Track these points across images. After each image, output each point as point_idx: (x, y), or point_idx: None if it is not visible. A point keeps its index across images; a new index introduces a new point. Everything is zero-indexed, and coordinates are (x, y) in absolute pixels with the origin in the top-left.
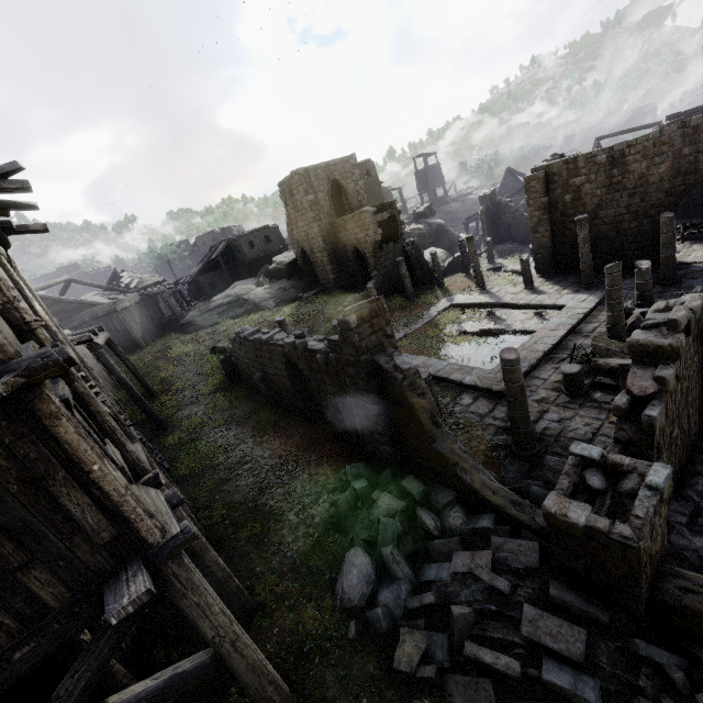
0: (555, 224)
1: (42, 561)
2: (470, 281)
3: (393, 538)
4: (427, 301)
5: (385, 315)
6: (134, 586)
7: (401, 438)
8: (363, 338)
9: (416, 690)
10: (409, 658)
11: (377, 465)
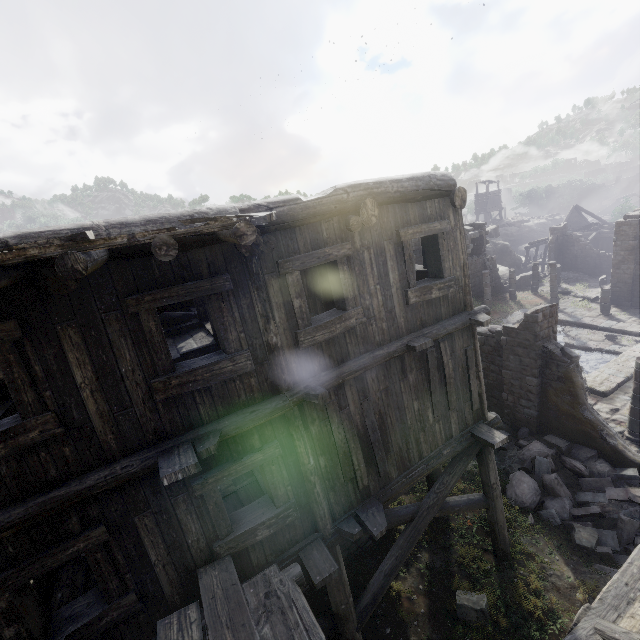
0: (638, 264)
1: (456, 410)
2: (541, 299)
3: (548, 471)
4: (504, 310)
5: (555, 317)
6: (496, 434)
7: (546, 406)
8: (541, 330)
9: (595, 560)
10: (587, 540)
11: (512, 424)
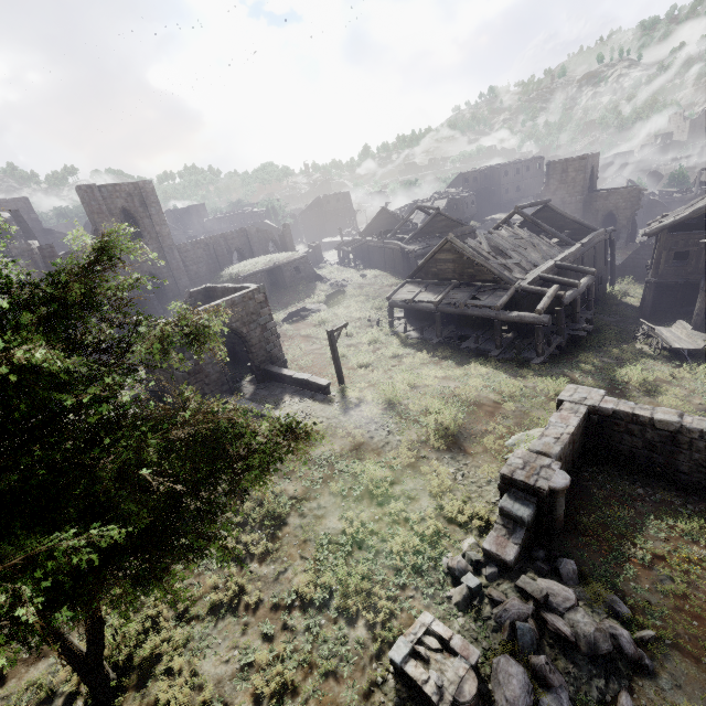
0: None
1: None
2: None
3: None
4: None
5: None
6: None
7: None
8: None
9: None
10: None
11: None
